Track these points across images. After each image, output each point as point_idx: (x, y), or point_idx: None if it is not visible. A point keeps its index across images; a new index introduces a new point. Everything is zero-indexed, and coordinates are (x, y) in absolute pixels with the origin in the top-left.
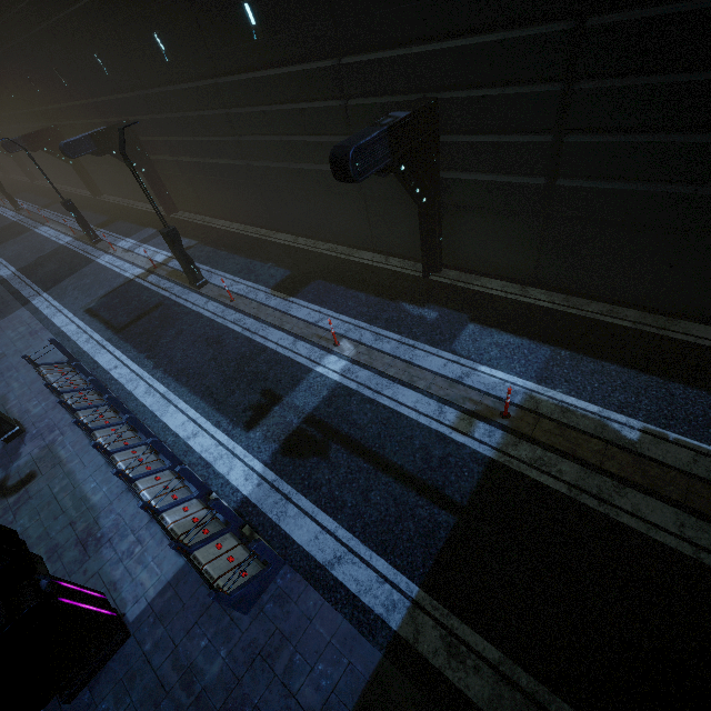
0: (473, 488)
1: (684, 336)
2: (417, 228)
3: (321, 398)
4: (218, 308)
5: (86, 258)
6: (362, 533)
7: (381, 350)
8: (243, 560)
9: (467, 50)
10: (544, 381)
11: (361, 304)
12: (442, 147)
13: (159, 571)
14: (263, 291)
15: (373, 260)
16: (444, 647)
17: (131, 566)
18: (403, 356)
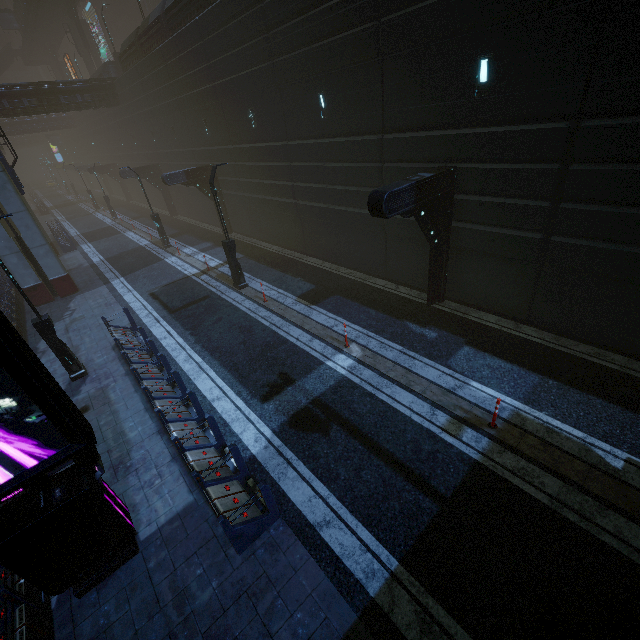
0: (458, 483)
1: None
2: (426, 264)
3: (328, 386)
4: (252, 305)
5: (157, 257)
6: (351, 504)
7: (384, 356)
8: (246, 504)
9: (483, 136)
10: (531, 403)
11: (371, 318)
12: (456, 203)
13: (172, 503)
14: (291, 298)
15: (385, 286)
16: (418, 622)
17: (150, 494)
18: (403, 363)
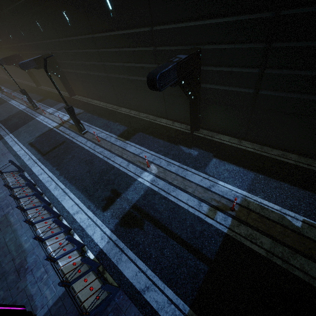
0: (217, 250)
1: None
2: (188, 109)
3: (140, 195)
4: (92, 145)
5: (31, 117)
6: (160, 273)
7: (170, 170)
8: (98, 289)
9: (217, 25)
10: (251, 191)
11: (160, 146)
12: (202, 72)
13: (55, 290)
14: (114, 137)
15: (167, 123)
16: None
17: (41, 286)
18: (181, 174)
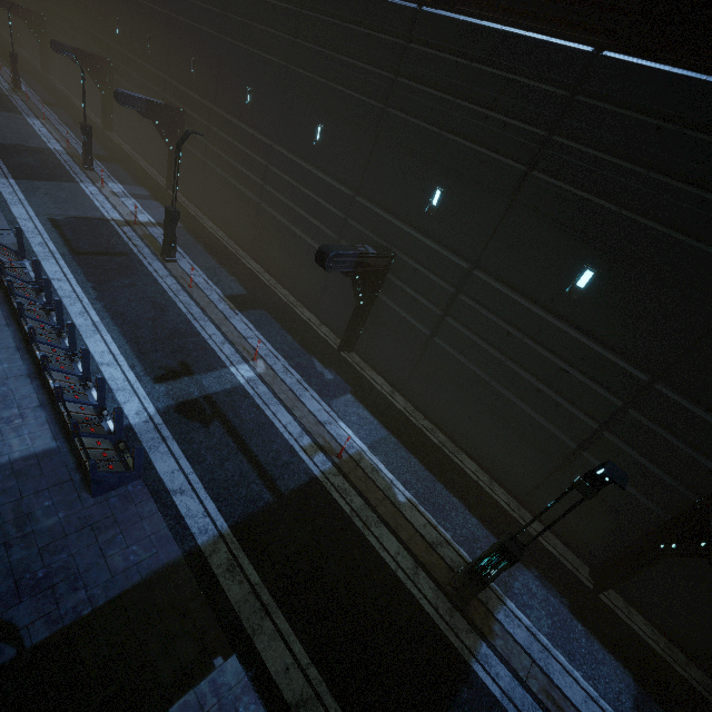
0: (296, 487)
1: (460, 462)
2: (350, 316)
3: (224, 388)
4: (175, 285)
5: (70, 175)
6: (208, 483)
7: (283, 380)
8: (114, 460)
9: (420, 243)
10: (373, 449)
11: (286, 344)
12: (387, 280)
13: (31, 443)
14: (219, 294)
15: (311, 320)
16: (227, 565)
17: (6, 430)
18: (296, 391)
